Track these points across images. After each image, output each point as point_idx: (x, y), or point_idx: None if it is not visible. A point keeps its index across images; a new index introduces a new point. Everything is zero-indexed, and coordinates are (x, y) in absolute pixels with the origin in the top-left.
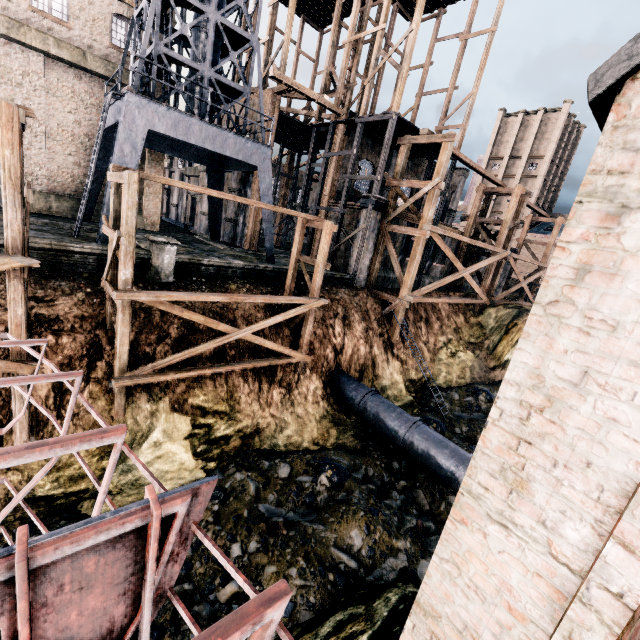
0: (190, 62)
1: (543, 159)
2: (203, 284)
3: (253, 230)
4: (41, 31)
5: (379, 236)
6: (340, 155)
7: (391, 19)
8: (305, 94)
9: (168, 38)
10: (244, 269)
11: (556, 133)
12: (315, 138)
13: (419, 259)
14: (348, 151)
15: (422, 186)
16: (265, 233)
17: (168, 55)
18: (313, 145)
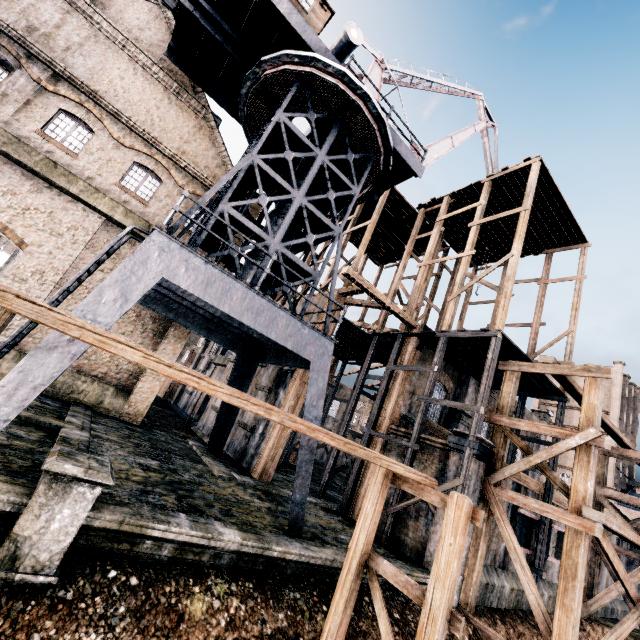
0: (257, 230)
1: (608, 415)
2: (125, 596)
3: (273, 448)
4: (115, 200)
5: (480, 502)
6: (412, 370)
7: (456, 262)
8: (378, 298)
9: (240, 202)
10: (239, 551)
11: (616, 390)
12: (375, 347)
13: (582, 578)
14: (425, 366)
15: (560, 435)
16: (297, 470)
17: (233, 220)
18: (372, 354)
